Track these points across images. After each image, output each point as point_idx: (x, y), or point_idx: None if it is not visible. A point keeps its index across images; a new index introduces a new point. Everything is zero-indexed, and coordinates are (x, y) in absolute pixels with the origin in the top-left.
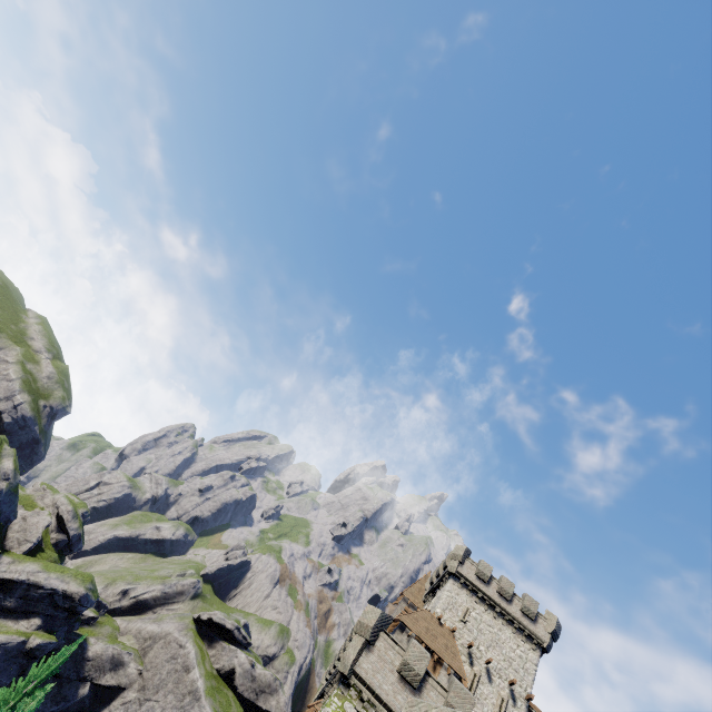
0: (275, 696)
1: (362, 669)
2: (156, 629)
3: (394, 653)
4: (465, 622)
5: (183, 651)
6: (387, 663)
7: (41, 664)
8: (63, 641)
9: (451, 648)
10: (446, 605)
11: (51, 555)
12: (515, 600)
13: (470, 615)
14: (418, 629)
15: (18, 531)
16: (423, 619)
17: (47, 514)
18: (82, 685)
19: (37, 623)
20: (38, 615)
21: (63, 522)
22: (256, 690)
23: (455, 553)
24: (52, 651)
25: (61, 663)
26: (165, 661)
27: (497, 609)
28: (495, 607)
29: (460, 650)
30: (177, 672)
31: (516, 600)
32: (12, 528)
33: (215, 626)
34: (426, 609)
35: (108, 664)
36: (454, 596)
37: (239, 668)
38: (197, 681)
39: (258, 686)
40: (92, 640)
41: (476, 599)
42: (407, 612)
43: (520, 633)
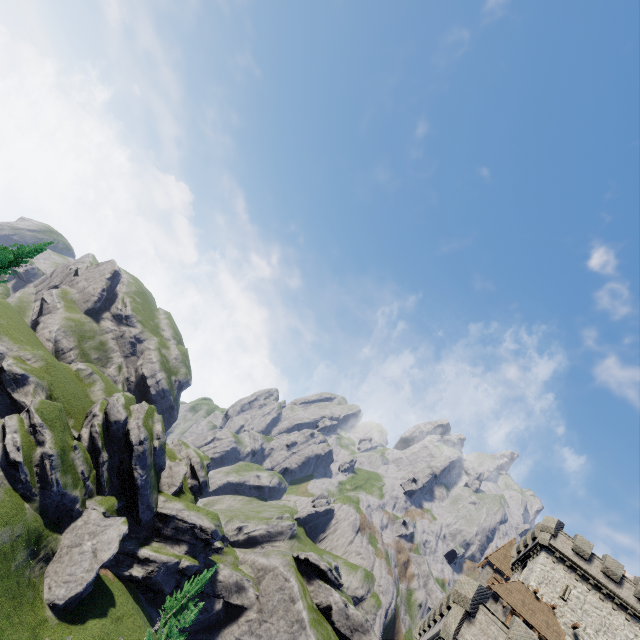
0: (367, 636)
1: (464, 639)
2: (265, 562)
3: (497, 629)
4: (565, 600)
5: (288, 584)
6: (491, 638)
7: (189, 580)
8: (203, 565)
9: (552, 626)
10: (541, 579)
11: (189, 496)
12: (626, 583)
13: (570, 593)
14: (513, 601)
15: (167, 477)
16: (516, 590)
17: (184, 465)
18: (217, 601)
19: (185, 549)
20: (185, 543)
21: (195, 471)
22: (350, 627)
23: (545, 525)
24: (196, 571)
25: (204, 583)
26: (275, 590)
27: (604, 590)
28: (601, 588)
29: (562, 629)
30: (285, 601)
31: (627, 583)
32: (164, 475)
33: (311, 566)
34: (519, 580)
35: (234, 587)
36: (549, 571)
37: (335, 605)
38: (302, 612)
39: (352, 625)
40: (221, 566)
41: (576, 576)
42: (497, 580)
43: (636, 621)
